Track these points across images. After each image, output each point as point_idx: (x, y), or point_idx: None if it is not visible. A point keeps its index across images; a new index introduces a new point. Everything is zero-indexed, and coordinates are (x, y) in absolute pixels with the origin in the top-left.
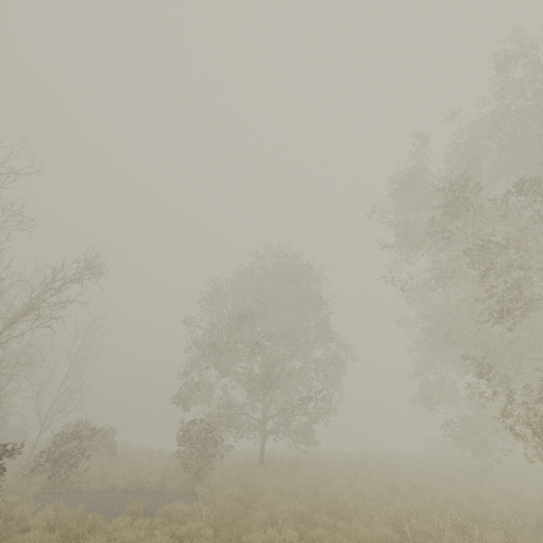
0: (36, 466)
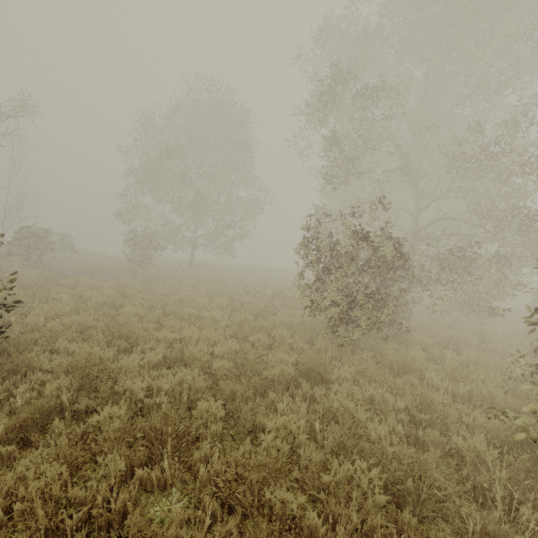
0: (11, 252)
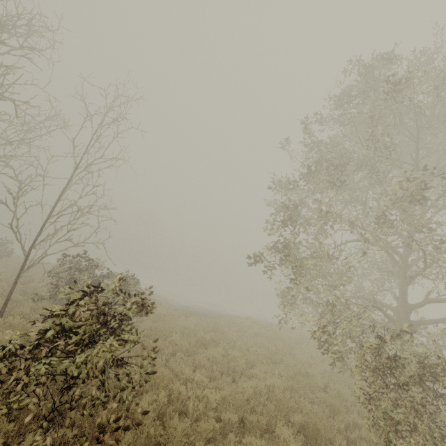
0: (1, 389)
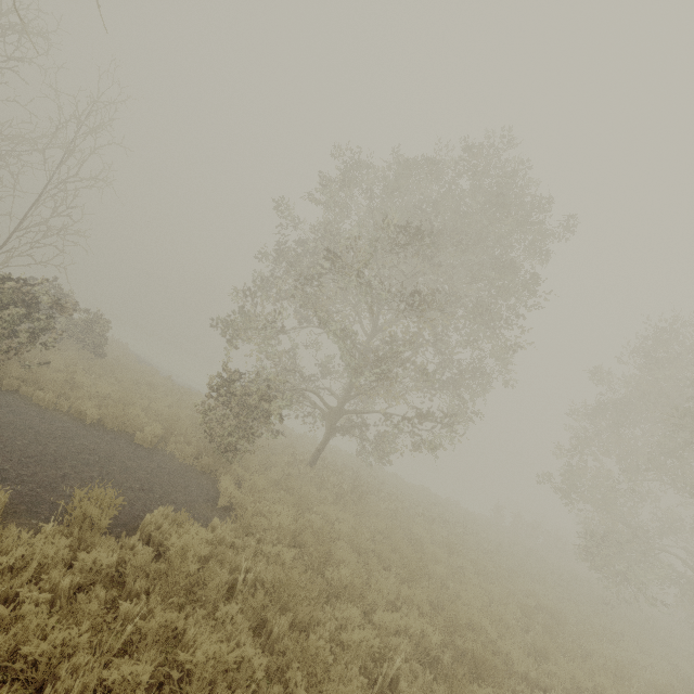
0: None
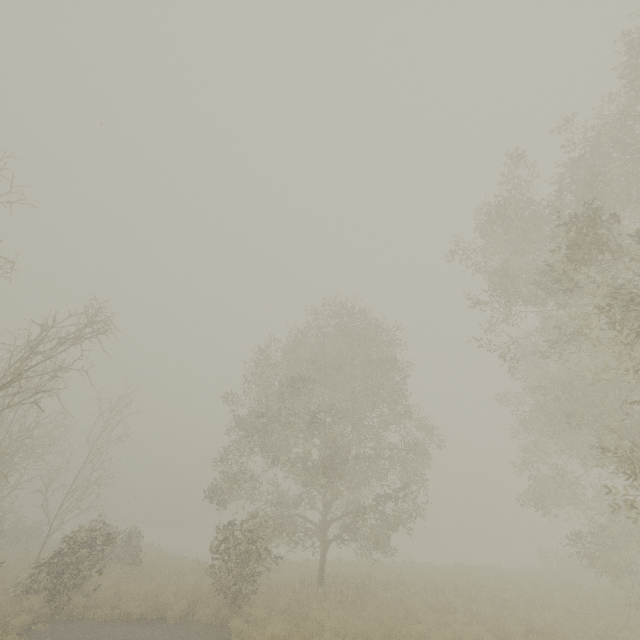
0: (33, 583)
